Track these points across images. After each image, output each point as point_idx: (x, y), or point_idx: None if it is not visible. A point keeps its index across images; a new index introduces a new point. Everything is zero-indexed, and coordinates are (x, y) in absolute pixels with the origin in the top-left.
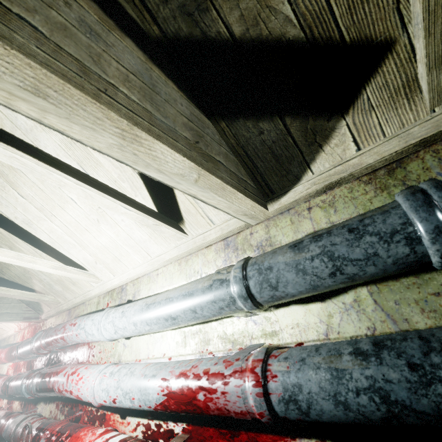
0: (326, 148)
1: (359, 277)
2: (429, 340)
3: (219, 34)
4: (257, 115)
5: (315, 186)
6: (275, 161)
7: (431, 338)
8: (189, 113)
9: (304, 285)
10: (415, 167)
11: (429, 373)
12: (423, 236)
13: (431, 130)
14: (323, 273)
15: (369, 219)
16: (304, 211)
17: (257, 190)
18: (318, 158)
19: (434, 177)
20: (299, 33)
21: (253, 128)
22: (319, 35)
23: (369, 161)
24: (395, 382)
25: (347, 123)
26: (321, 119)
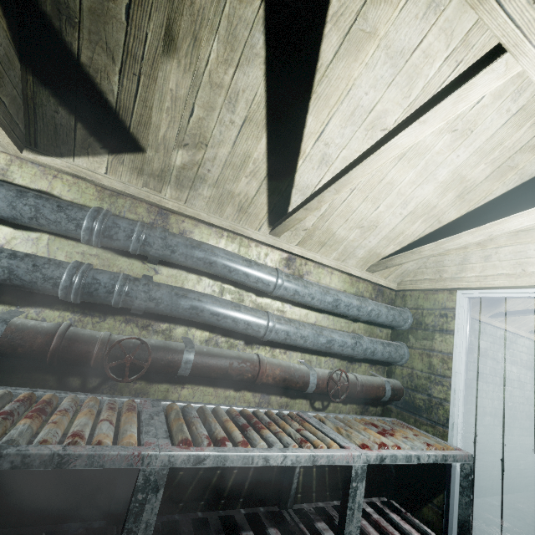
0: (91, 158)
1: (45, 227)
2: (52, 261)
3: (71, 45)
4: (62, 102)
5: (69, 169)
6: (53, 134)
7: (53, 261)
8: (4, 54)
9: (9, 214)
10: (121, 202)
11: (39, 269)
12: (83, 227)
13: (136, 194)
14: (26, 215)
15: (72, 207)
16: (50, 175)
17: (25, 135)
18: (83, 158)
19: (122, 211)
20: (114, 103)
21: (53, 105)
22: (122, 115)
23: (106, 183)
24: (21, 268)
25: (109, 158)
26: (98, 144)
